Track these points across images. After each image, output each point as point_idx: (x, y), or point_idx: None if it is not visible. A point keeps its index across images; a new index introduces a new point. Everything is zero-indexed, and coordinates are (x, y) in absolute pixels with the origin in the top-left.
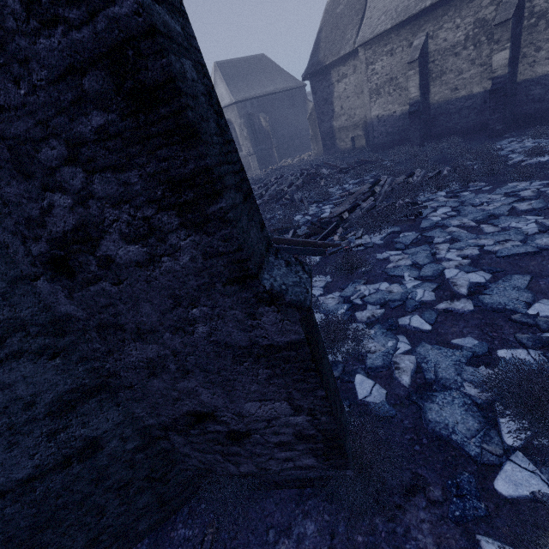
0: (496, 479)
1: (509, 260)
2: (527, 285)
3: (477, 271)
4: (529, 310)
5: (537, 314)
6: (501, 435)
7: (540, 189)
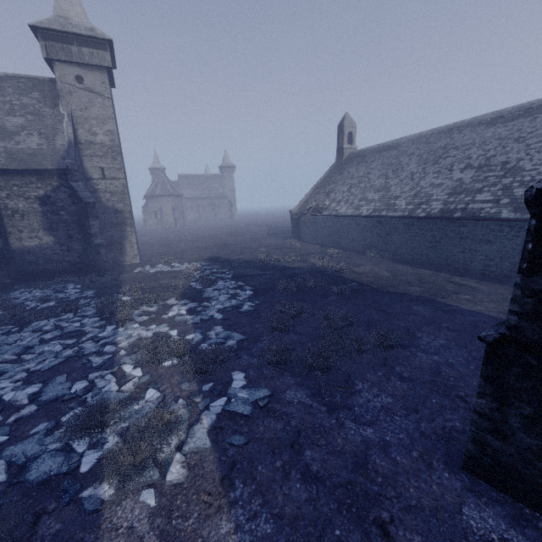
0: (81, 469)
1: (51, 371)
2: (67, 379)
3: (31, 386)
4: (72, 390)
5: (76, 390)
6: (77, 452)
7: (56, 323)
